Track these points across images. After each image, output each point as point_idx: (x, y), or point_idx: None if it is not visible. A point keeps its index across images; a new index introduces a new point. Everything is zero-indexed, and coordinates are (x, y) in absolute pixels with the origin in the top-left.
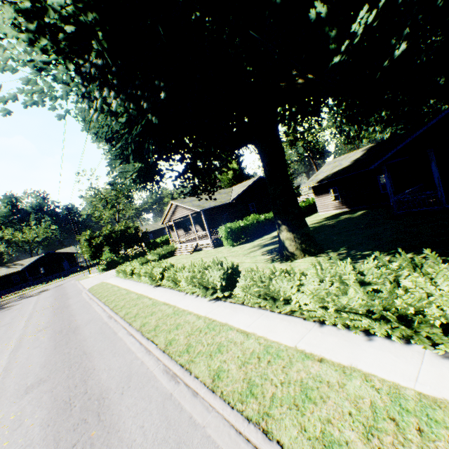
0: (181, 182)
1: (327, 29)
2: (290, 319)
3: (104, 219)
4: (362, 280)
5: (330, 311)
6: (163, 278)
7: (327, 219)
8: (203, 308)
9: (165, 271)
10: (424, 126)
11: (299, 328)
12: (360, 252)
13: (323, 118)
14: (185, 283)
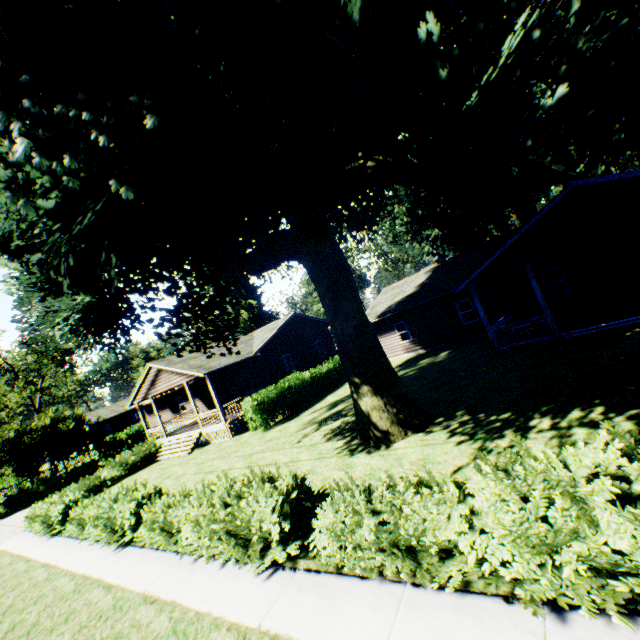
0: (173, 326)
1: (438, 64)
2: (475, 605)
3: (8, 408)
4: (623, 491)
5: (568, 572)
6: (139, 523)
7: (403, 368)
8: (246, 600)
9: (142, 508)
10: (515, 234)
11: (514, 635)
12: (495, 415)
13: (374, 231)
14: (192, 534)
